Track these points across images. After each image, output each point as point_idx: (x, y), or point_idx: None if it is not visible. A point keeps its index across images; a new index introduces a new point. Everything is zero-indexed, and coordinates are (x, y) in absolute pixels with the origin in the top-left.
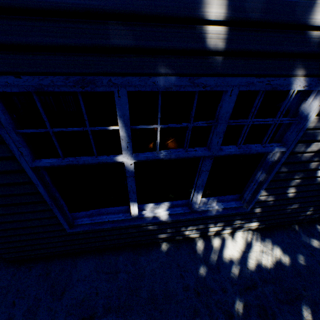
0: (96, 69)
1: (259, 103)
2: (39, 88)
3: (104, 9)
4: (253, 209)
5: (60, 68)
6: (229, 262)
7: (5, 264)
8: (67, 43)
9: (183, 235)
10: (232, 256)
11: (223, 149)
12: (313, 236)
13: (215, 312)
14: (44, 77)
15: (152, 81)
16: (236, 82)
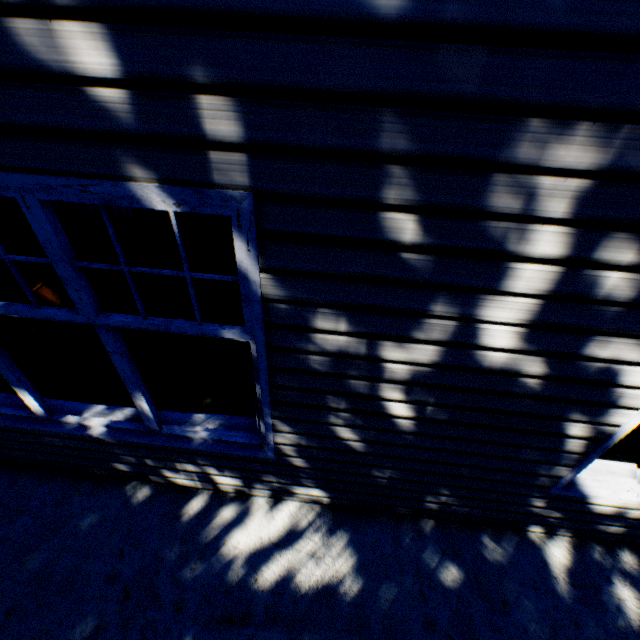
0: None
1: (111, 230)
2: None
3: None
4: (286, 457)
5: None
6: (228, 556)
7: None
8: None
9: (166, 476)
10: (243, 546)
11: (115, 314)
12: (455, 557)
13: None
14: None
15: None
16: (16, 183)
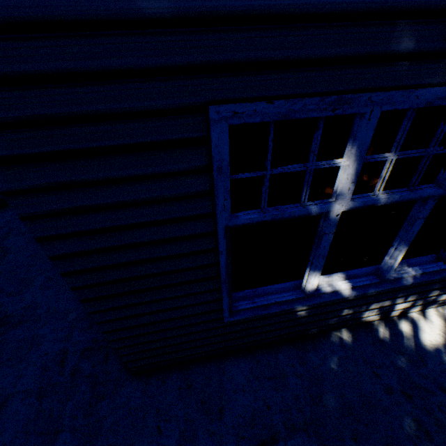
0: (358, 84)
1: None
2: (285, 115)
3: (399, 7)
4: None
5: (319, 87)
6: (434, 351)
7: (127, 377)
8: (341, 54)
9: (360, 318)
10: (435, 342)
11: None
12: None
13: (443, 419)
14: (298, 100)
15: (415, 95)
16: None
